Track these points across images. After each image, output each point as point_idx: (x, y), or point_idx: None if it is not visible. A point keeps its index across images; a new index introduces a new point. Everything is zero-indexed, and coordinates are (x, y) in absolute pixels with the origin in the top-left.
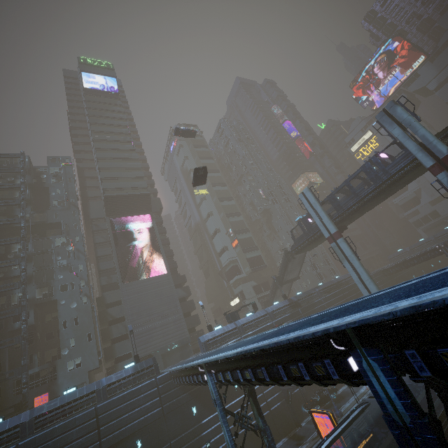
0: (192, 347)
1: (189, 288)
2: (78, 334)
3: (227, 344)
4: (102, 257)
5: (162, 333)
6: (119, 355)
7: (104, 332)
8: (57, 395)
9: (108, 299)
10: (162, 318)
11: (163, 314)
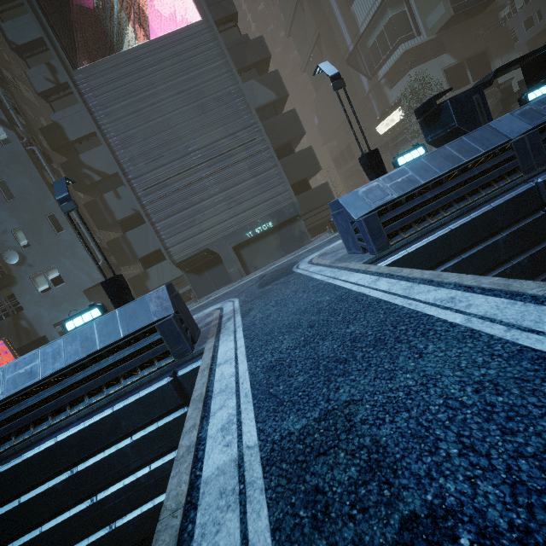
0: (305, 224)
1: (280, 78)
2: (24, 220)
3: (471, 216)
4: (8, 6)
5: (223, 200)
6: (145, 253)
7: (95, 210)
8: (39, 336)
9: (71, 131)
10: (216, 161)
11: (216, 151)
